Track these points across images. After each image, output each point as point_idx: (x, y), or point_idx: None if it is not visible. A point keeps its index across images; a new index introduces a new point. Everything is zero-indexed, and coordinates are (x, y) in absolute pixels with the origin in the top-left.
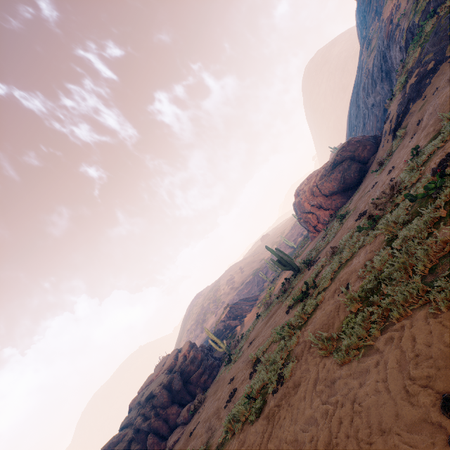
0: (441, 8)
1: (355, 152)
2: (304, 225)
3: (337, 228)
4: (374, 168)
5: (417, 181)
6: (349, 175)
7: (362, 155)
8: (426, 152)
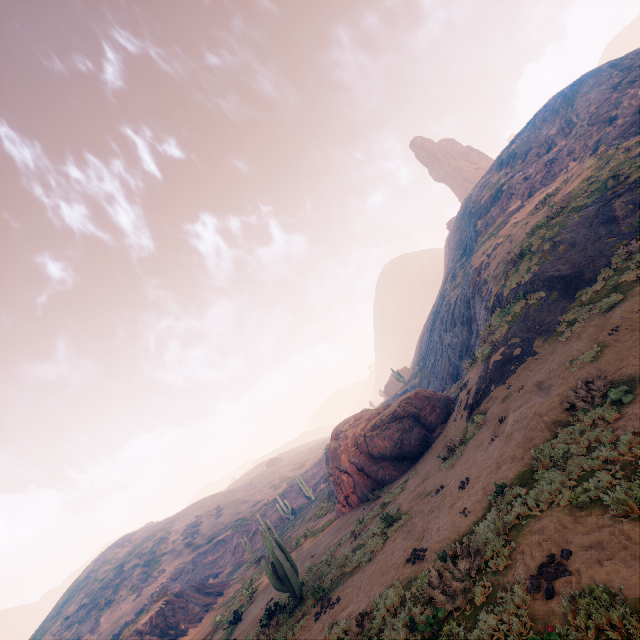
0: (530, 296)
1: (421, 411)
2: (333, 487)
3: (377, 541)
4: (441, 446)
5: (505, 568)
6: (408, 439)
7: (429, 418)
8: (516, 508)
